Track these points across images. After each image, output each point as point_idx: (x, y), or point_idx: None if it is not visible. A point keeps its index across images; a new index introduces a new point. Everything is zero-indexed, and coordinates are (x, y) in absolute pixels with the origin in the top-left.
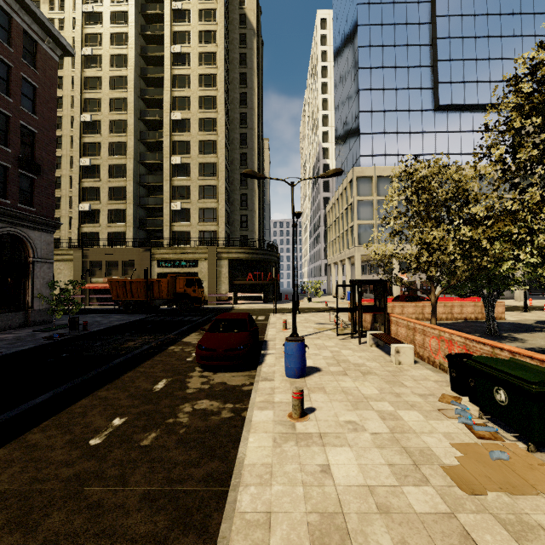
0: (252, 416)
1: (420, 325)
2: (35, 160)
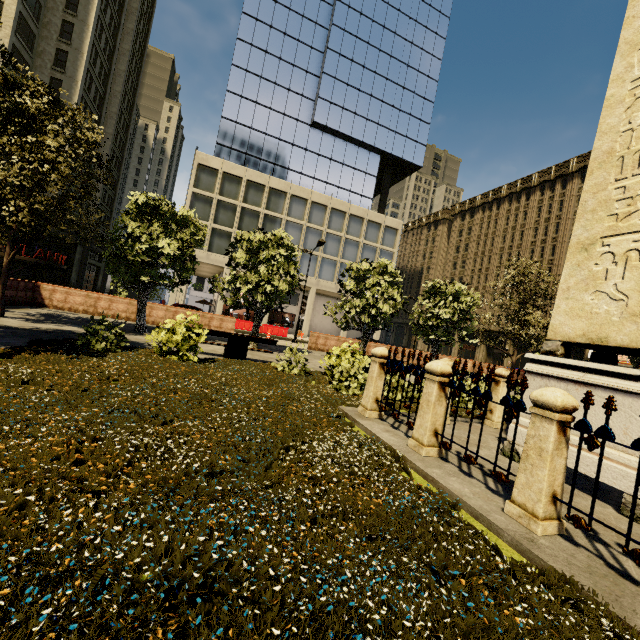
0: None
1: None
2: None
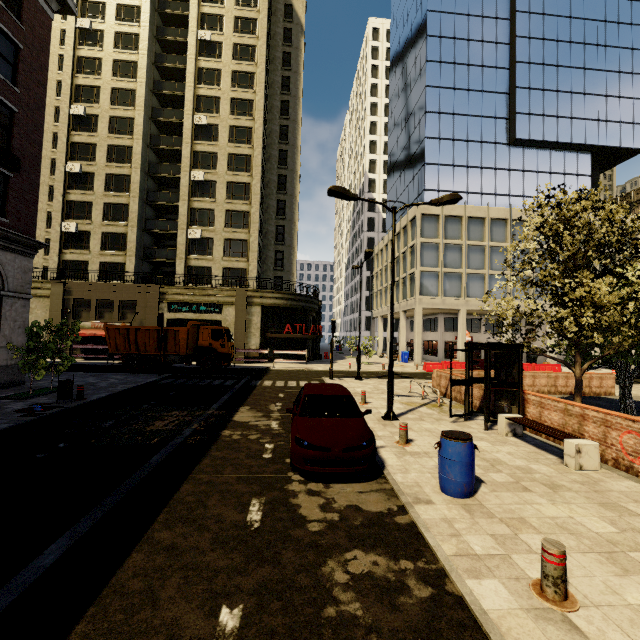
0: (476, 597)
1: (597, 412)
2: (12, 150)
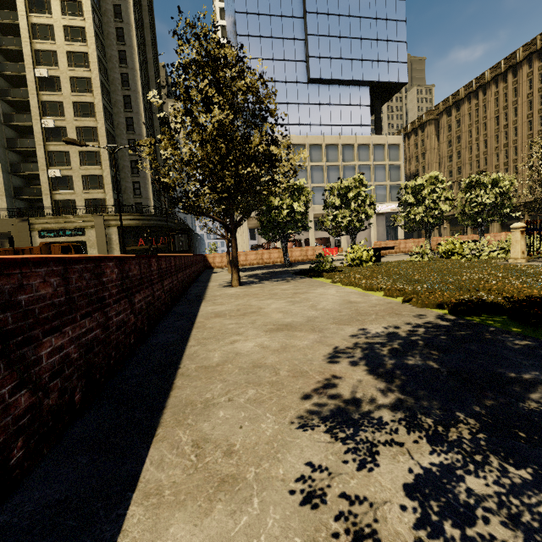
0: None
1: None
2: None
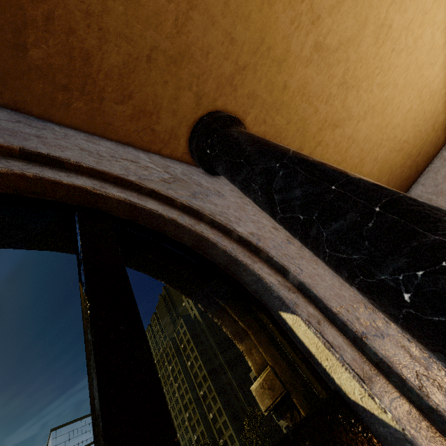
0: None
1: None
2: None
